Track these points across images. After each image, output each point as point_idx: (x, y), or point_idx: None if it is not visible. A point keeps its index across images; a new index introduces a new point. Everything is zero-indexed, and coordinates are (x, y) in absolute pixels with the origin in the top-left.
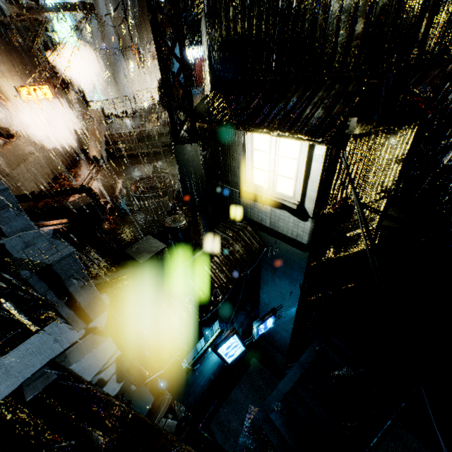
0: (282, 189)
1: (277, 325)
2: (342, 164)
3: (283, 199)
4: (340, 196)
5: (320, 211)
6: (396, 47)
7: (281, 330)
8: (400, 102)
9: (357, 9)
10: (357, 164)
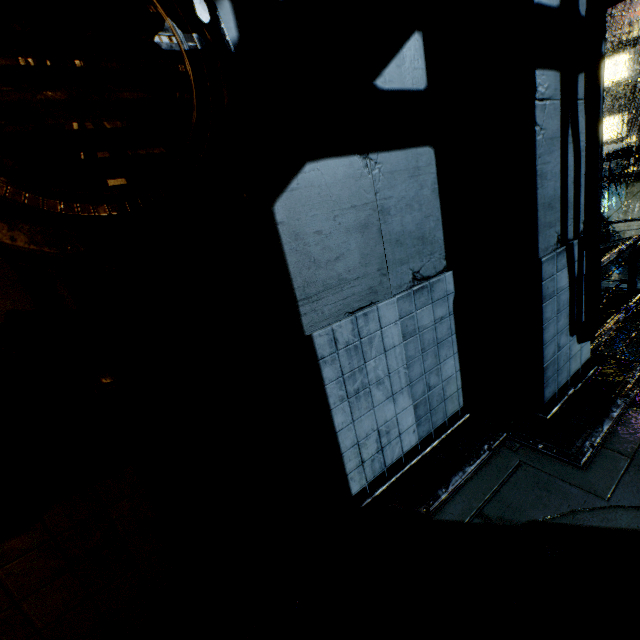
0: (611, 136)
1: (613, 215)
2: (632, 120)
3: (613, 138)
4: (633, 131)
5: (628, 136)
6: (638, 91)
7: (616, 217)
8: (639, 107)
9: (625, 88)
10: (635, 120)
